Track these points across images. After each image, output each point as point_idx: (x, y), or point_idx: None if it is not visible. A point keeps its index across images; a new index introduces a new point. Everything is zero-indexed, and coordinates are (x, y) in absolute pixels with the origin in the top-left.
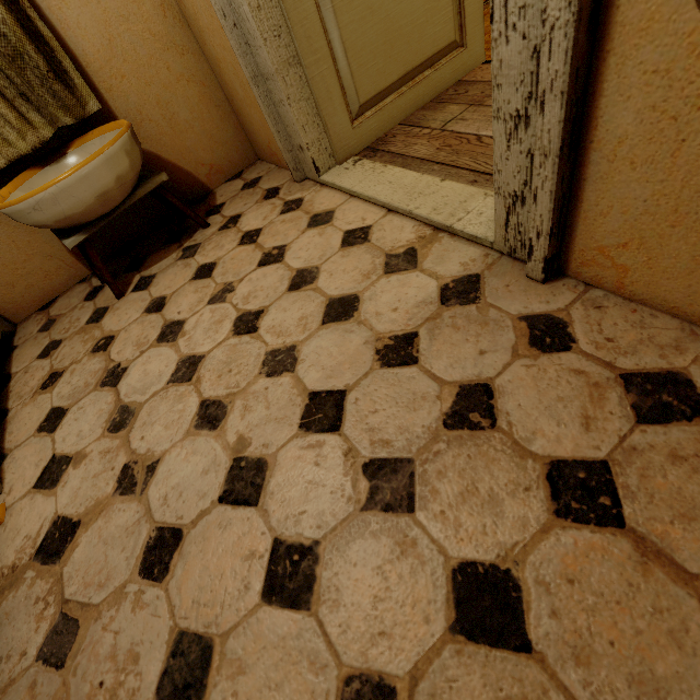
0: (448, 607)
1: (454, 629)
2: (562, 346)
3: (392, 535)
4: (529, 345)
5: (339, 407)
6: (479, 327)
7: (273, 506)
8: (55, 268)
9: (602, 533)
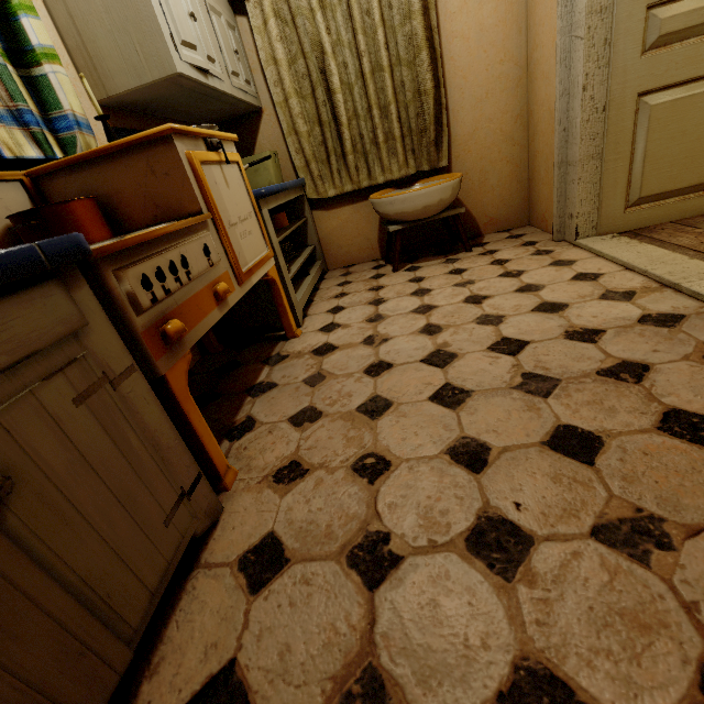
0: (546, 435)
1: (544, 443)
2: None
3: (525, 402)
4: (703, 357)
5: (521, 347)
6: (663, 339)
7: (453, 371)
8: (365, 247)
9: (689, 445)
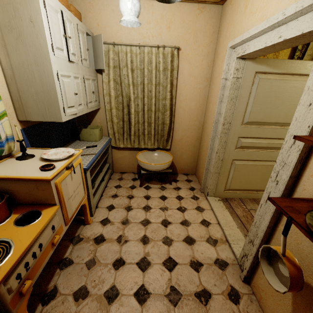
0: None
1: None
2: (235, 302)
3: (167, 307)
4: (227, 294)
5: (174, 266)
6: (219, 278)
7: (147, 276)
8: (131, 167)
9: None
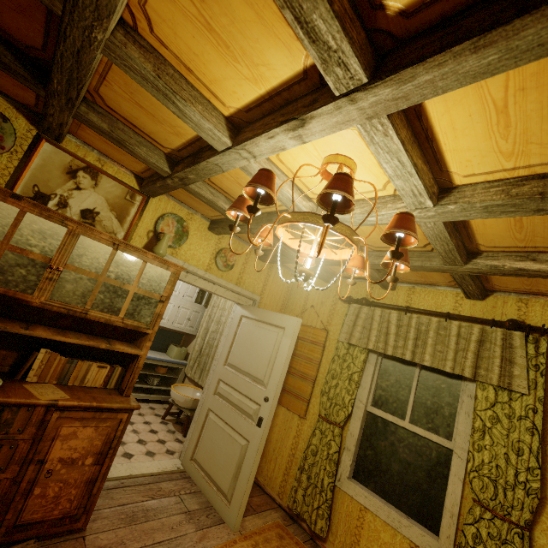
0: None
1: None
2: None
3: None
4: None
5: None
6: None
7: None
8: None
9: None
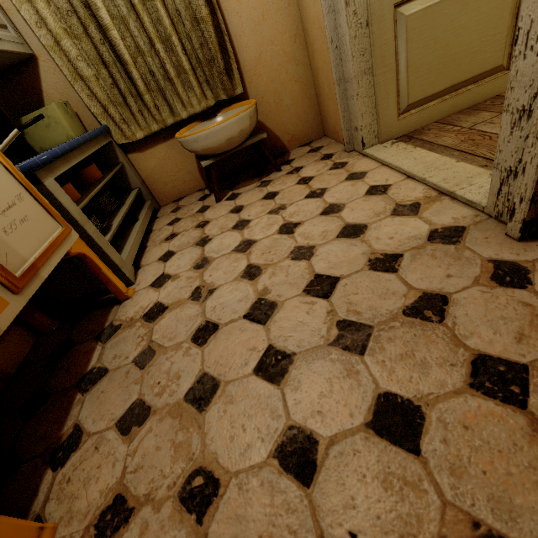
0: (368, 412)
1: (368, 425)
2: (519, 285)
3: (344, 363)
4: (490, 278)
5: (332, 286)
6: (452, 260)
7: (274, 328)
8: (189, 179)
9: (504, 407)
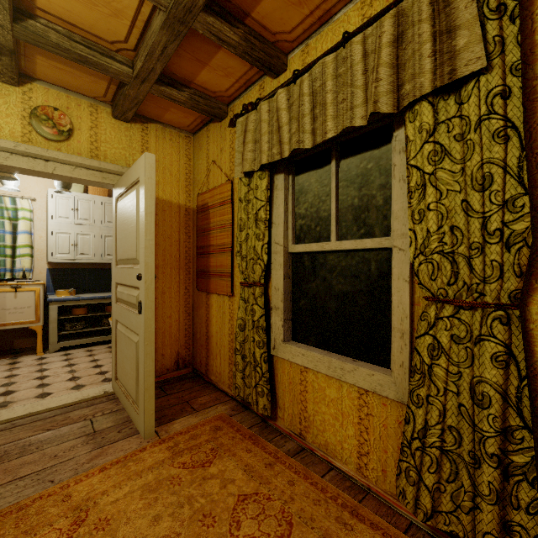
0: None
1: None
2: None
3: None
4: None
5: None
6: None
7: None
8: None
9: None
